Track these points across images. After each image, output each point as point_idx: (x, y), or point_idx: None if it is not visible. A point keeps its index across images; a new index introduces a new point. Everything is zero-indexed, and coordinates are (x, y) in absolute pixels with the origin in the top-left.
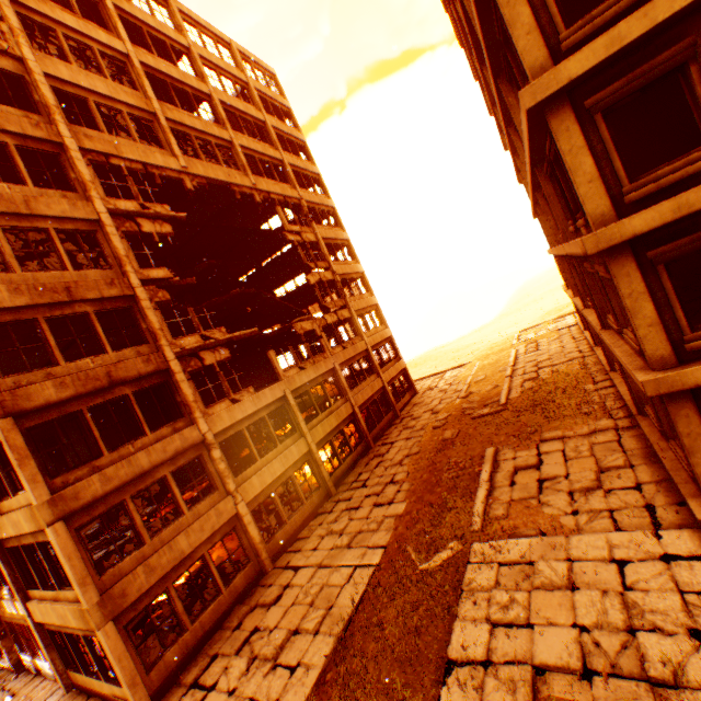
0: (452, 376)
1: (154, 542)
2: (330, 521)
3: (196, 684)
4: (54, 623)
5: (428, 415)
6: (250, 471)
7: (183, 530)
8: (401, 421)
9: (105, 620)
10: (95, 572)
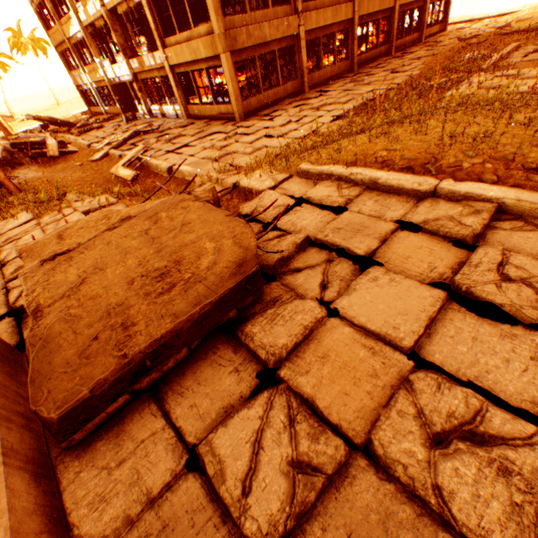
0: (491, 21)
1: (251, 17)
2: (351, 80)
3: (267, 116)
4: (182, 67)
5: (454, 40)
6: (311, 6)
7: (266, 22)
8: (423, 45)
9: (226, 50)
10: (221, 12)
